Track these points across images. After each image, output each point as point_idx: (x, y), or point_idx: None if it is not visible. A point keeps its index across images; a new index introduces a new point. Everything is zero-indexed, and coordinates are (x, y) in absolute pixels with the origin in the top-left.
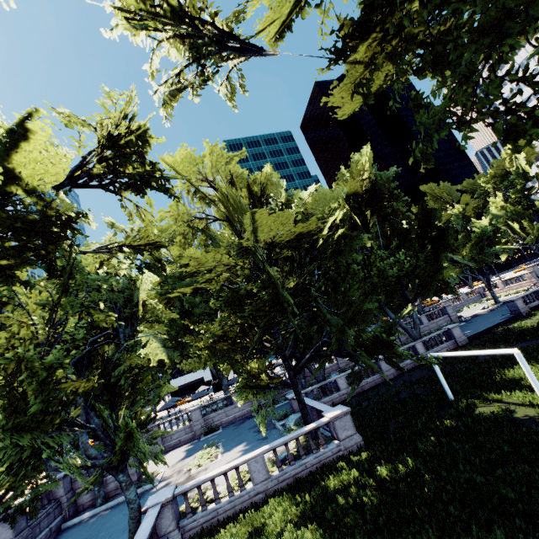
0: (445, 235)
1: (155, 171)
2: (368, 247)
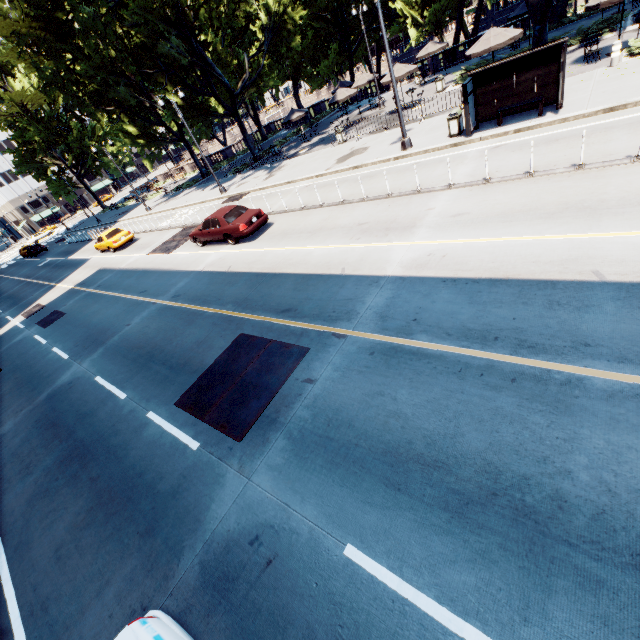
0: None
1: None
2: None
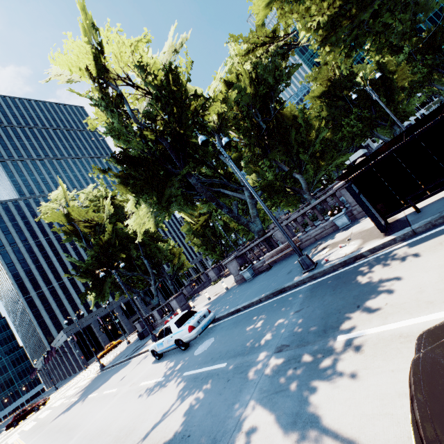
0: (393, 83)
1: (235, 177)
2: (354, 103)
